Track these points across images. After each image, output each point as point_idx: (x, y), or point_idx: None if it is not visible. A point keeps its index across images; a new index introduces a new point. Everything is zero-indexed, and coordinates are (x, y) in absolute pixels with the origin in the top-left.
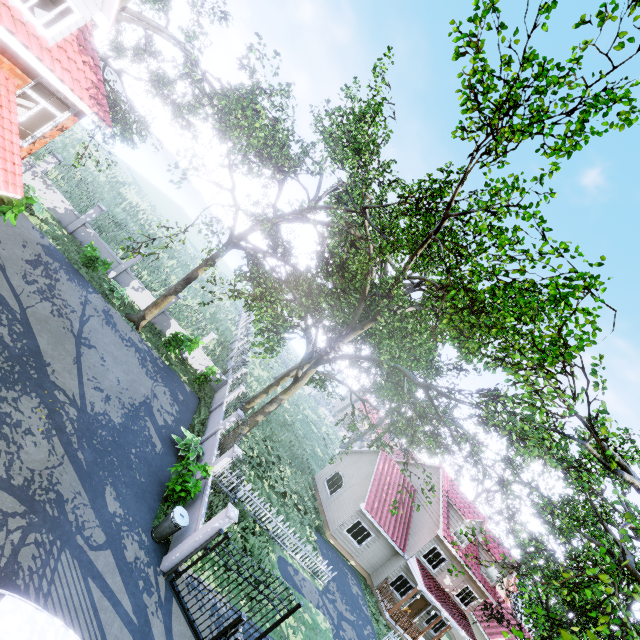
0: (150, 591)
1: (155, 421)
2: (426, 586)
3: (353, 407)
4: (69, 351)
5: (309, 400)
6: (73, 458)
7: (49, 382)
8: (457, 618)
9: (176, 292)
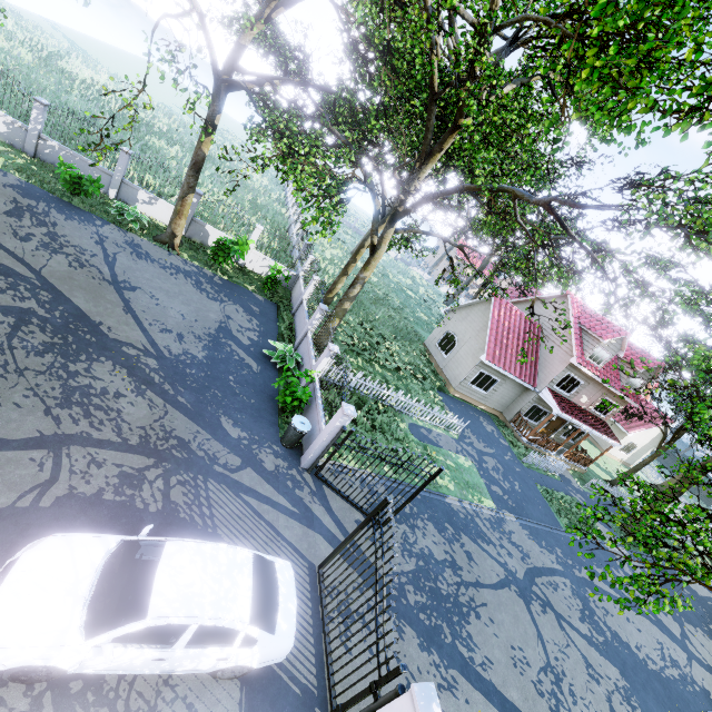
0: (300, 487)
1: (240, 343)
2: (562, 410)
3: (451, 259)
4: (114, 302)
5: (397, 265)
6: (175, 404)
7: (111, 341)
8: (596, 427)
9: (191, 188)
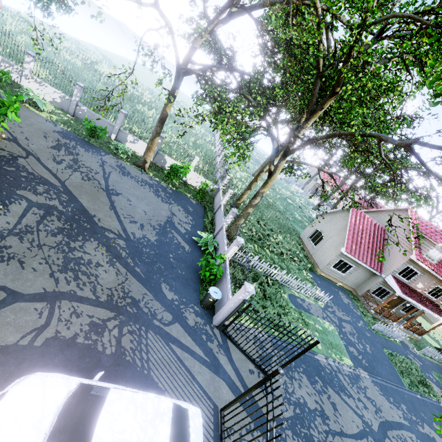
0: (211, 340)
1: (179, 231)
2: (403, 293)
3: (322, 182)
4: (104, 202)
5: (281, 183)
6: (133, 273)
7: (99, 228)
8: (430, 307)
9: (158, 134)
